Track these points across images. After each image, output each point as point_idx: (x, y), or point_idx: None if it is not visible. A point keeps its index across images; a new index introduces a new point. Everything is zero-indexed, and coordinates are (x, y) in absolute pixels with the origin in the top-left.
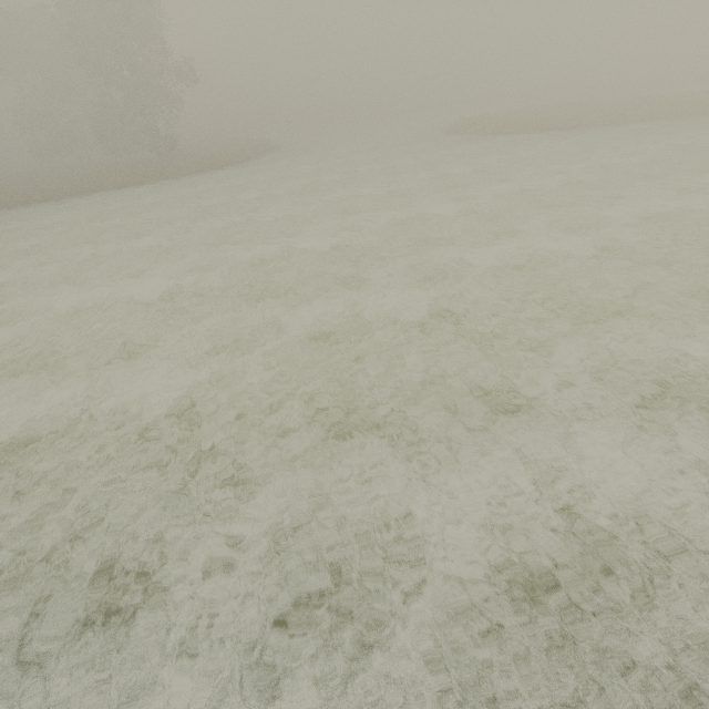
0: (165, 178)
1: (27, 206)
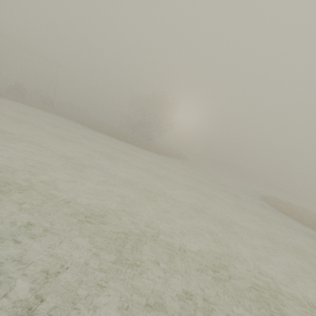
0: (132, 144)
1: (88, 128)
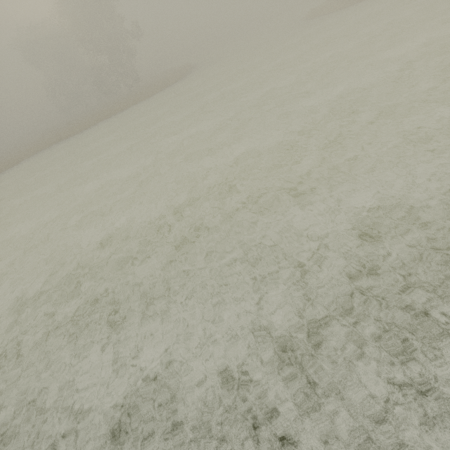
0: (146, 98)
1: (82, 132)
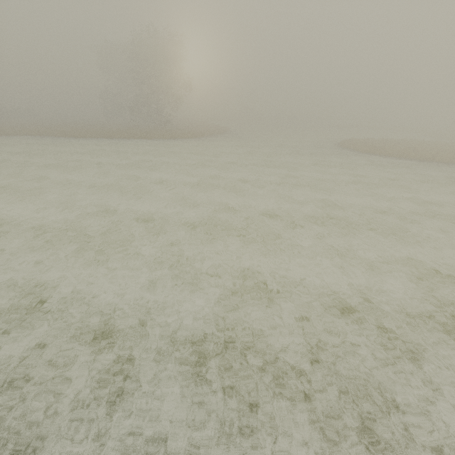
0: (148, 138)
1: (70, 138)
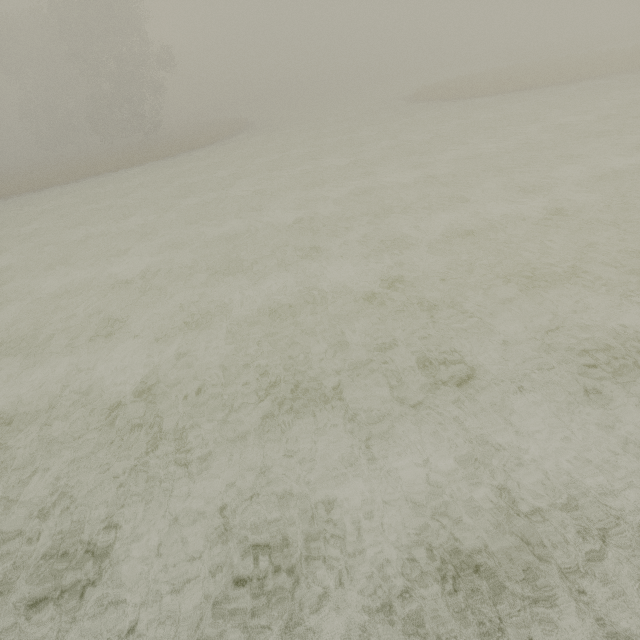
0: (151, 160)
1: (32, 193)
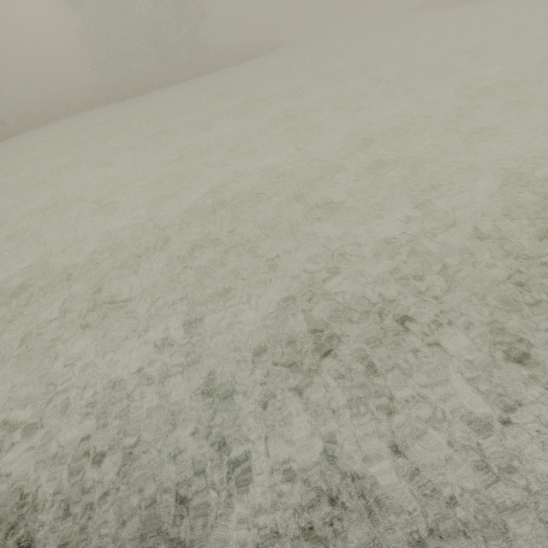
0: (221, 68)
1: (139, 96)
